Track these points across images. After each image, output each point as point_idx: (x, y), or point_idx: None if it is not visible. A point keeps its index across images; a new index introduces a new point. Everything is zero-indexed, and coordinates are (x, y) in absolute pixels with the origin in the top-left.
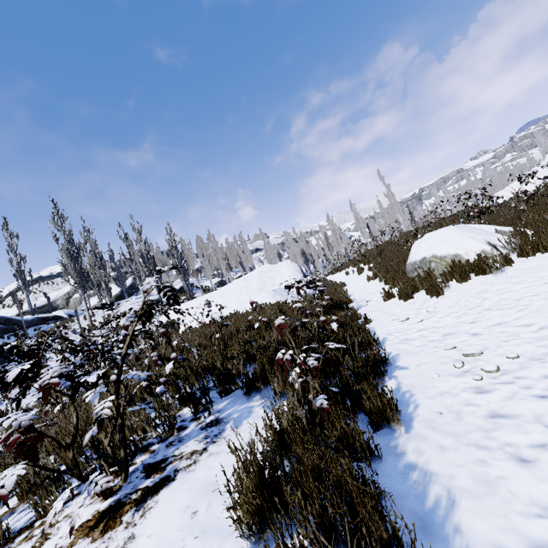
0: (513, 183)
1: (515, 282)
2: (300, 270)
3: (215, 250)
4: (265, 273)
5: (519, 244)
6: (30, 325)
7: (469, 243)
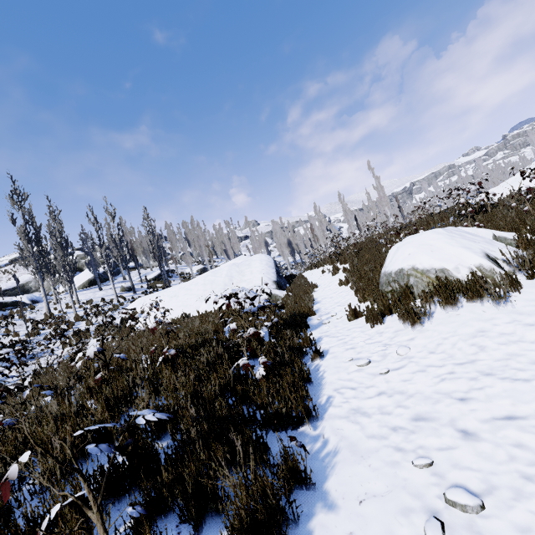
0: (508, 180)
1: (529, 323)
2: (274, 264)
3: (198, 237)
4: (236, 266)
5: (528, 259)
6: None
7: (461, 254)
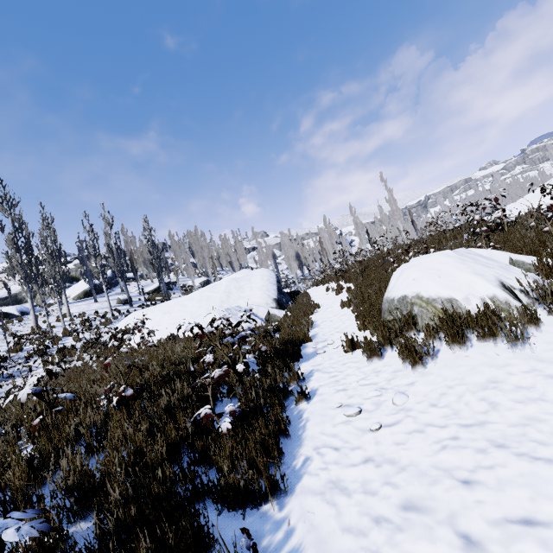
0: (527, 196)
1: (551, 374)
2: (276, 280)
3: (201, 247)
4: (236, 282)
5: (550, 291)
6: None
7: (472, 282)
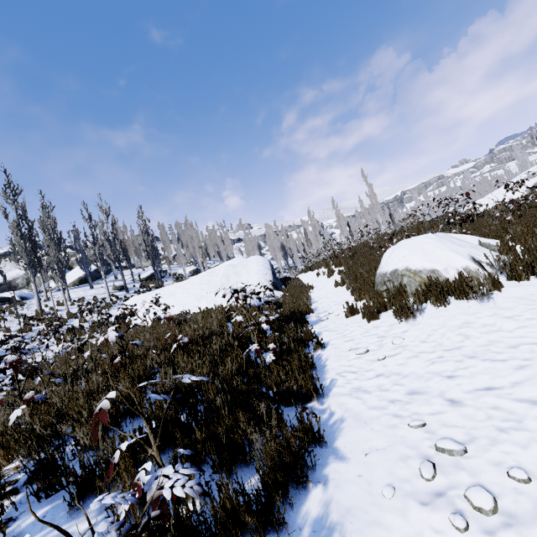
0: (494, 192)
1: (507, 316)
2: (270, 266)
3: (191, 237)
4: (233, 267)
5: (509, 263)
6: None
7: (450, 257)
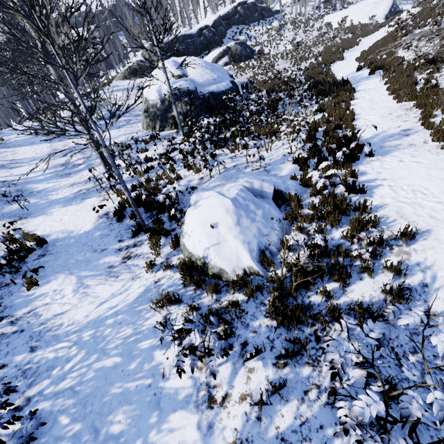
0: None
1: None
2: (391, 6)
3: None
4: (375, 5)
5: None
6: (274, 14)
7: None
